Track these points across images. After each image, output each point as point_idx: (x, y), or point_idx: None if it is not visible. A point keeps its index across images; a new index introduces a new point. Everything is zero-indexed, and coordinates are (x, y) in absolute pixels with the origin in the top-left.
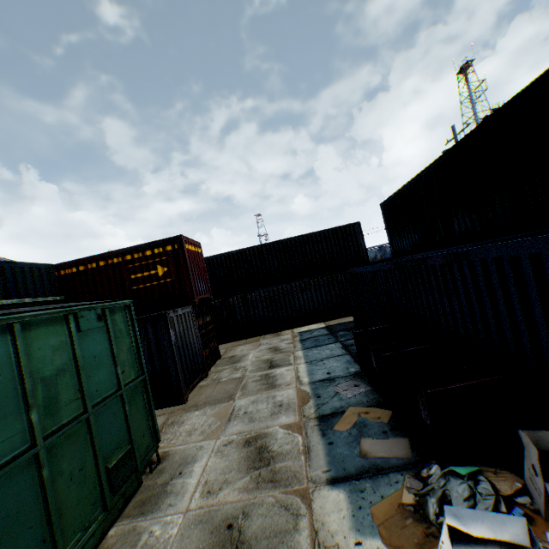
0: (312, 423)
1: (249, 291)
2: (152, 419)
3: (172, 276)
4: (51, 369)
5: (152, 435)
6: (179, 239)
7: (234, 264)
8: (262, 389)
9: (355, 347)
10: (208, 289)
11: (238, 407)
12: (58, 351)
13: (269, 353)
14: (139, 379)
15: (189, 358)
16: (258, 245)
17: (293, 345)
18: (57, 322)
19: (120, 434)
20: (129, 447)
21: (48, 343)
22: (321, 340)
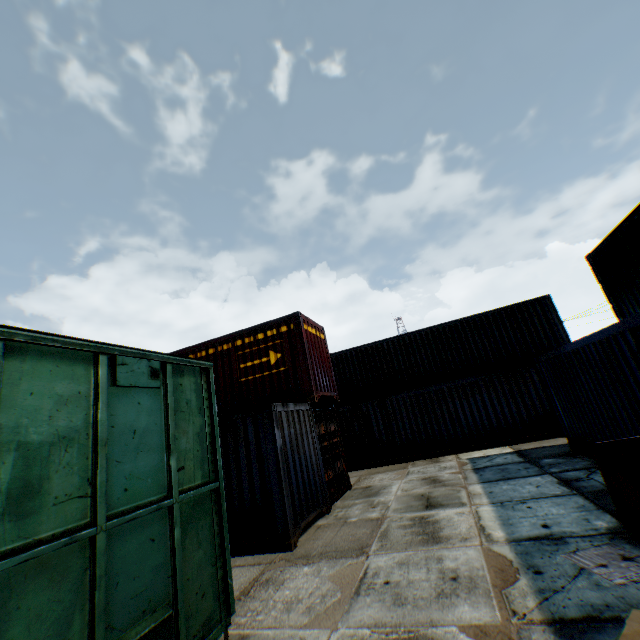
0: (539, 634)
1: (388, 395)
2: (223, 564)
3: (286, 364)
4: (43, 431)
5: (219, 596)
6: (296, 317)
7: (368, 361)
8: (415, 540)
9: (587, 483)
10: (333, 386)
11: (374, 570)
12: (67, 405)
13: (424, 485)
14: (207, 486)
15: (302, 477)
16: (399, 336)
17: (463, 475)
18: (78, 362)
19: (156, 582)
20: (167, 613)
21: (51, 388)
22: (511, 469)
